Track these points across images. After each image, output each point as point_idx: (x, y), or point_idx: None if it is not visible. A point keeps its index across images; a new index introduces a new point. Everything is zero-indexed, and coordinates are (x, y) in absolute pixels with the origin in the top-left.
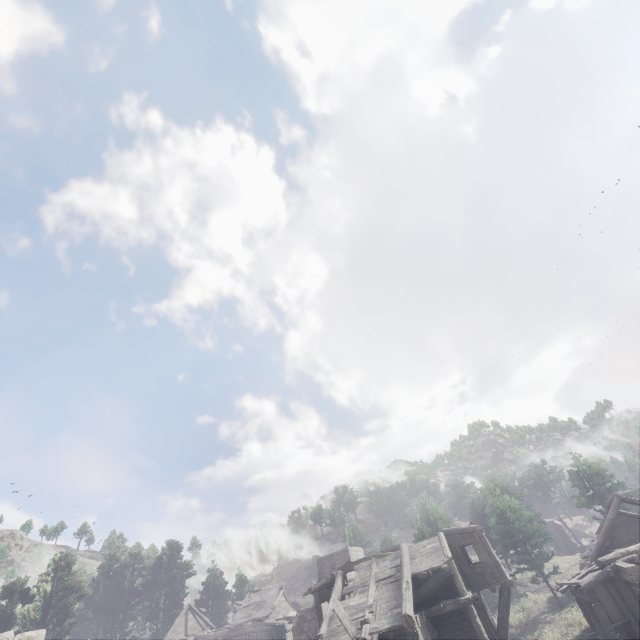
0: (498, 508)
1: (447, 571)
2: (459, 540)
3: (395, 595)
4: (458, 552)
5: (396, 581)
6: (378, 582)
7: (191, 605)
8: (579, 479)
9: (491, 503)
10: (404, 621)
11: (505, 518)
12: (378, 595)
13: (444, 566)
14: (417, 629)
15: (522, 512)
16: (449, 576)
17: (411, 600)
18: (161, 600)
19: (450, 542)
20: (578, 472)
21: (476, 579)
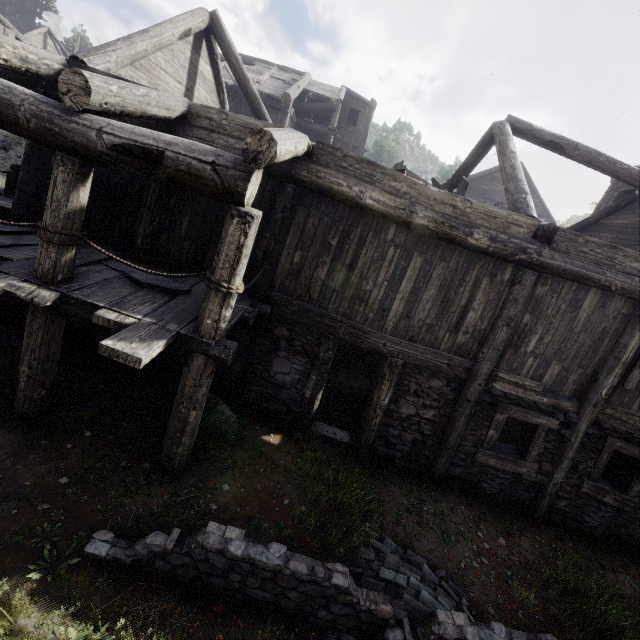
0: (382, 145)
1: (332, 106)
2: (353, 104)
3: (284, 88)
4: (346, 111)
5: (289, 85)
6: (273, 78)
7: (51, 31)
8: (444, 175)
9: (381, 138)
10: (284, 97)
11: (380, 154)
12: (269, 82)
13: (333, 100)
14: (289, 112)
15: (395, 158)
16: (331, 110)
17: (296, 94)
18: (7, 7)
19: (346, 101)
20: (448, 171)
21: (344, 135)
